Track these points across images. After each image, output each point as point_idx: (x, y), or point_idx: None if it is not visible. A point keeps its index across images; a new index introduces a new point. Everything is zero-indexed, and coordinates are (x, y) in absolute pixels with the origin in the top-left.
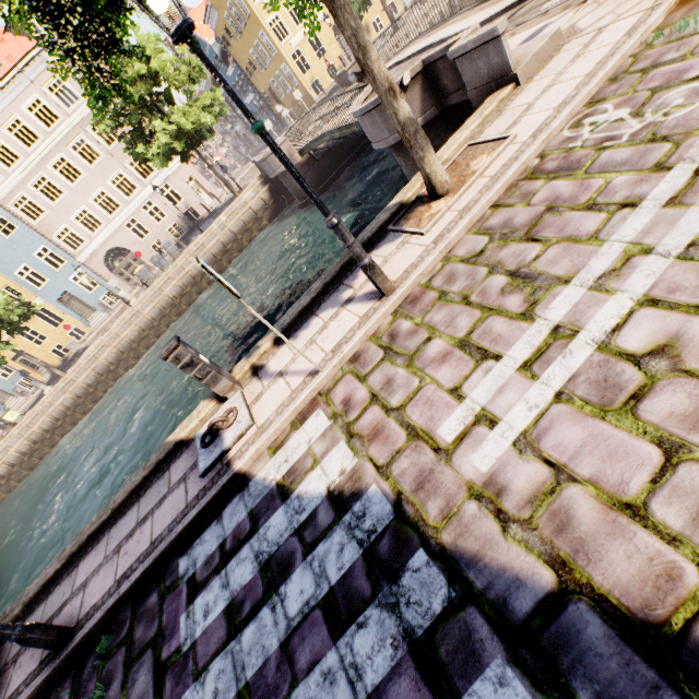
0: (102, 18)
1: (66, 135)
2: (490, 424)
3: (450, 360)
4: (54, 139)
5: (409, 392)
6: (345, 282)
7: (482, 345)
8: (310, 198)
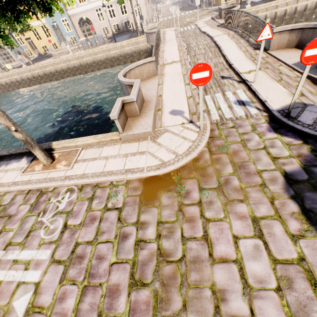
0: None
1: None
2: None
3: None
4: None
5: None
6: (11, 161)
7: None
8: None
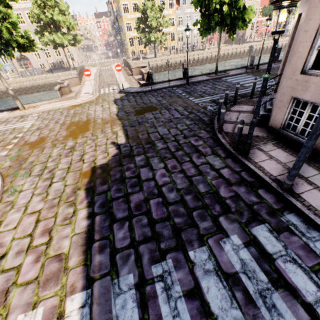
0: None
1: (26, 7)
2: None
3: None
4: (20, 5)
5: None
6: None
7: None
8: None
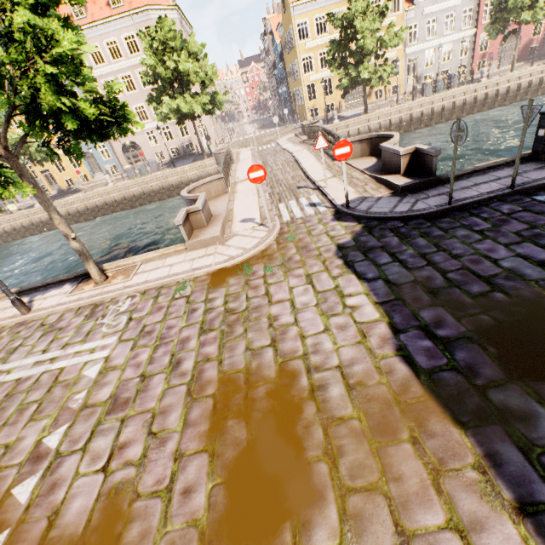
0: None
1: (138, 63)
2: None
3: None
4: (130, 62)
5: None
6: (49, 290)
7: None
8: None
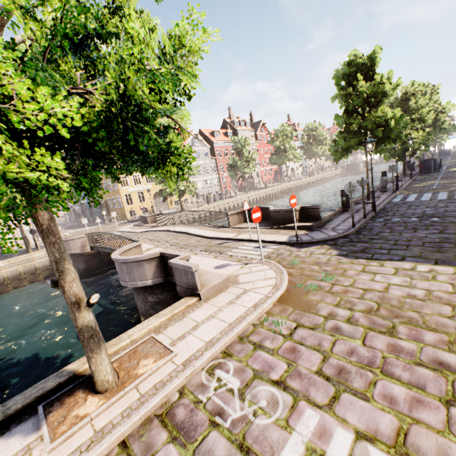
0: None
1: None
2: None
3: None
4: None
5: None
6: None
7: None
8: None
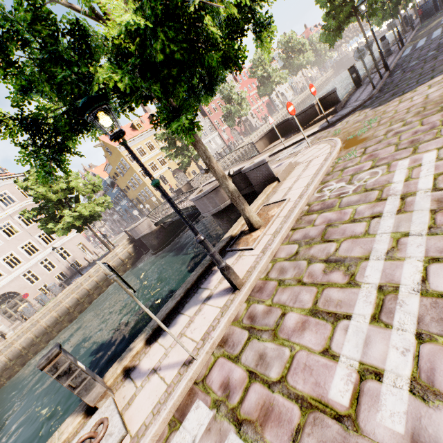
0: (63, 135)
1: None
2: (376, 376)
3: (309, 327)
4: None
5: (284, 362)
6: (202, 286)
7: (330, 310)
8: (186, 223)
